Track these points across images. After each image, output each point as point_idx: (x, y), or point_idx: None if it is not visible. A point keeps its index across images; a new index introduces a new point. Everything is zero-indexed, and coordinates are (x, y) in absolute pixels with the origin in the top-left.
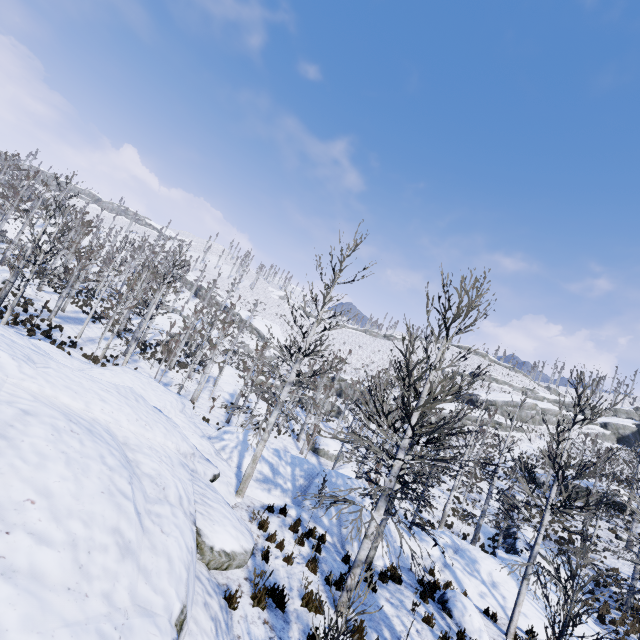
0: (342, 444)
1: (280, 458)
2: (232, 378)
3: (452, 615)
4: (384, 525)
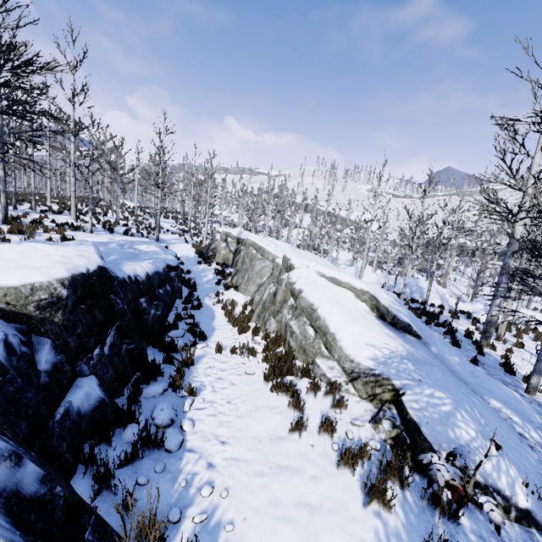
0: (428, 276)
1: (378, 276)
2: (346, 257)
3: (471, 316)
4: (430, 286)
